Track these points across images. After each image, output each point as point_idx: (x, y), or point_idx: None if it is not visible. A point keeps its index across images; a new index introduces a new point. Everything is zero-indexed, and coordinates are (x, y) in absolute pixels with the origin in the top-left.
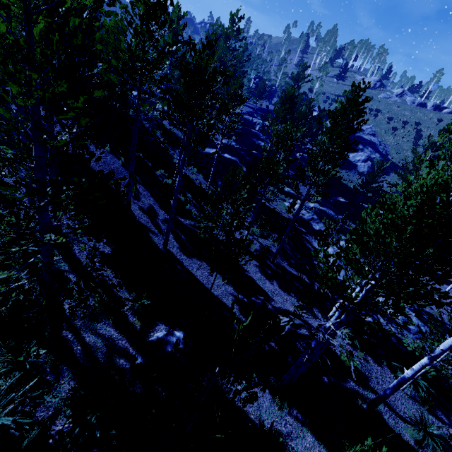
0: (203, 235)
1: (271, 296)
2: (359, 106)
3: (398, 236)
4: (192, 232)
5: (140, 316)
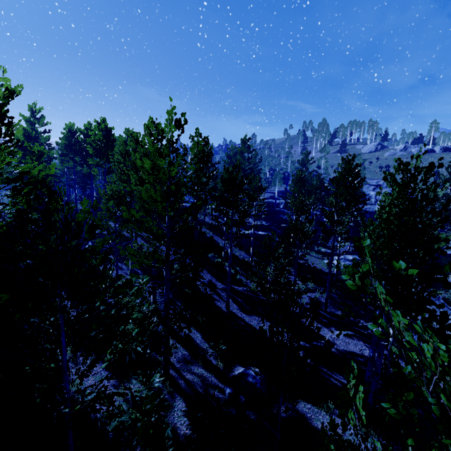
0: (256, 290)
1: (332, 340)
2: (354, 171)
3: (382, 239)
4: (246, 295)
5: (220, 360)
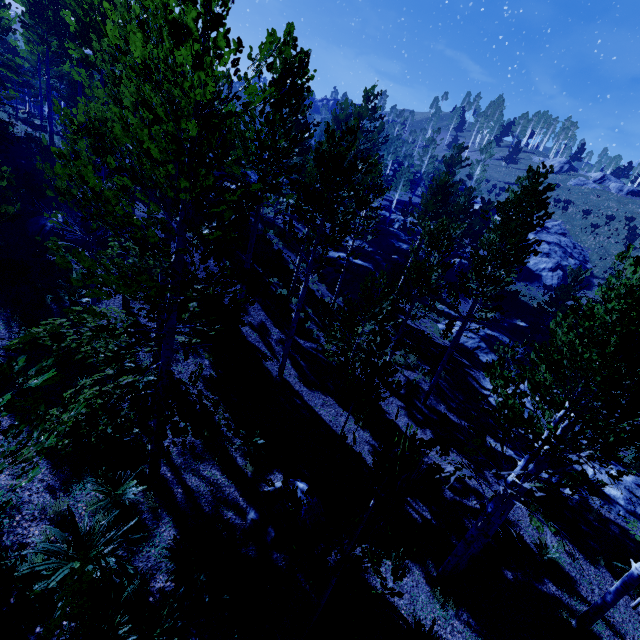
0: (332, 359)
1: (423, 449)
2: (540, 196)
3: (600, 350)
4: (314, 357)
5: (251, 459)
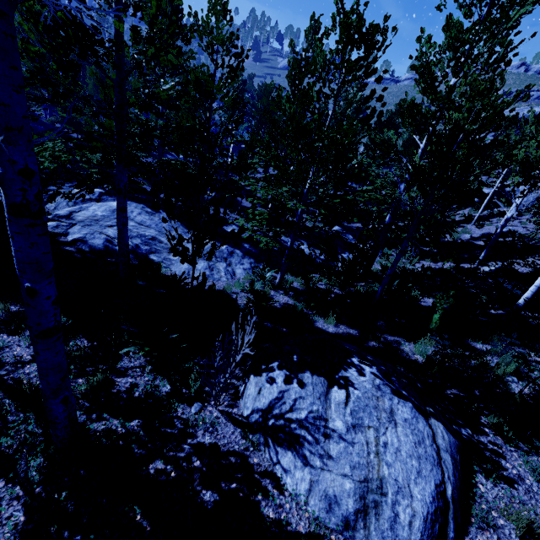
0: None
1: None
2: None
3: None
4: None
5: None
